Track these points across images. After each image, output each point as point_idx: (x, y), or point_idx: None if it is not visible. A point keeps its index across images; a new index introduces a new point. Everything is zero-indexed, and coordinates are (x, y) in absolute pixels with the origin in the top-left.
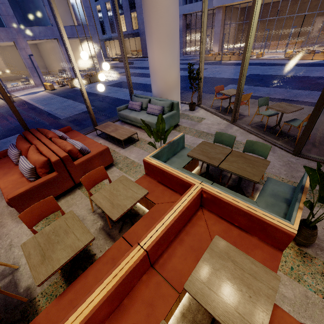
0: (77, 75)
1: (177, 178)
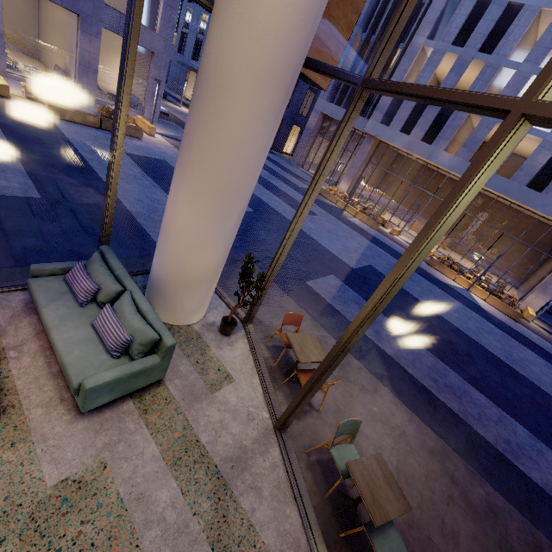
0: None
1: None
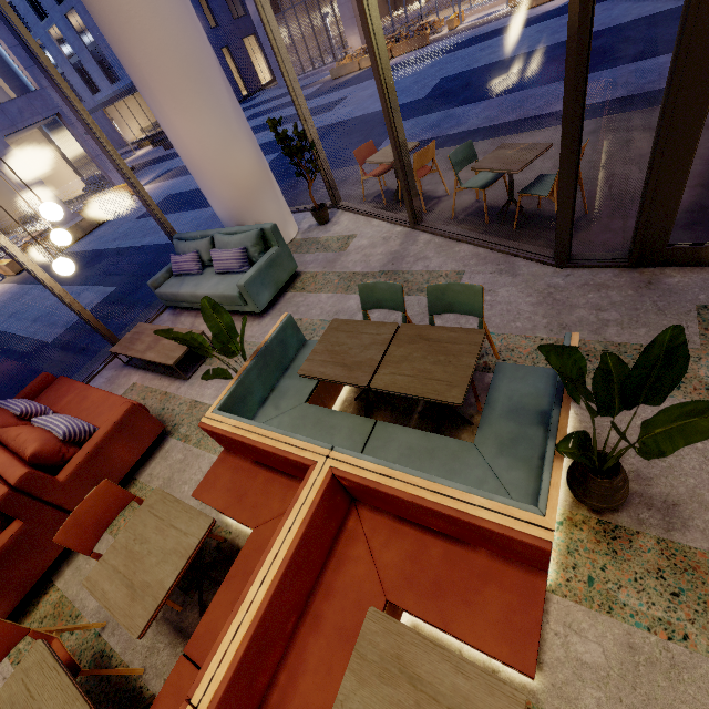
0: (8, 249)
1: (278, 456)
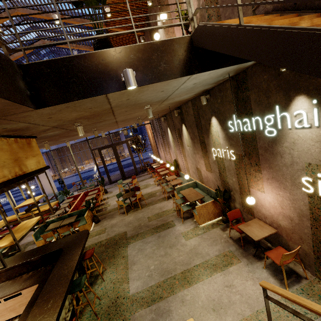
0: (12, 197)
1: (78, 194)
